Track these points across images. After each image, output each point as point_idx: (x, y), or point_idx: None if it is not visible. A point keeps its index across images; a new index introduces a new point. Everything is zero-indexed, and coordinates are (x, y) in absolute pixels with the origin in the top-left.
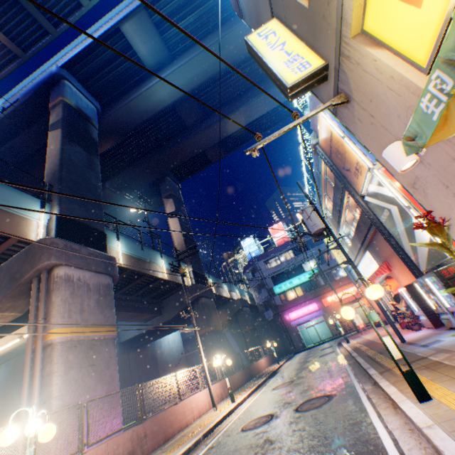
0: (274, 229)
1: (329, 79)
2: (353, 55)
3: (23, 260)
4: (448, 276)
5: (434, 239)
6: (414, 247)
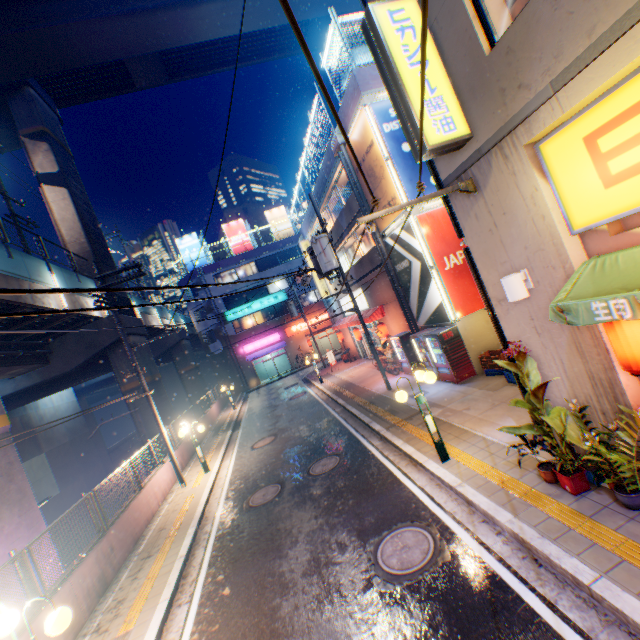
0: (231, 229)
1: (462, 151)
2: (514, 163)
3: None
4: (446, 340)
5: (445, 304)
6: (421, 304)
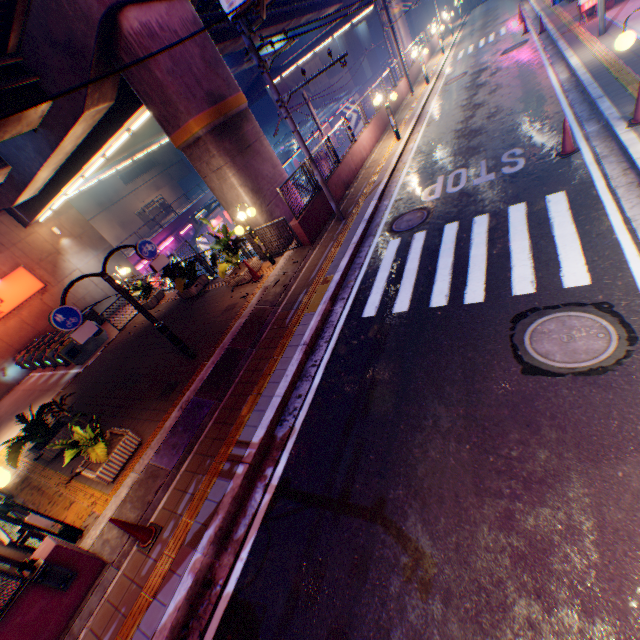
0: None
1: None
2: None
3: None
4: None
5: None
6: None
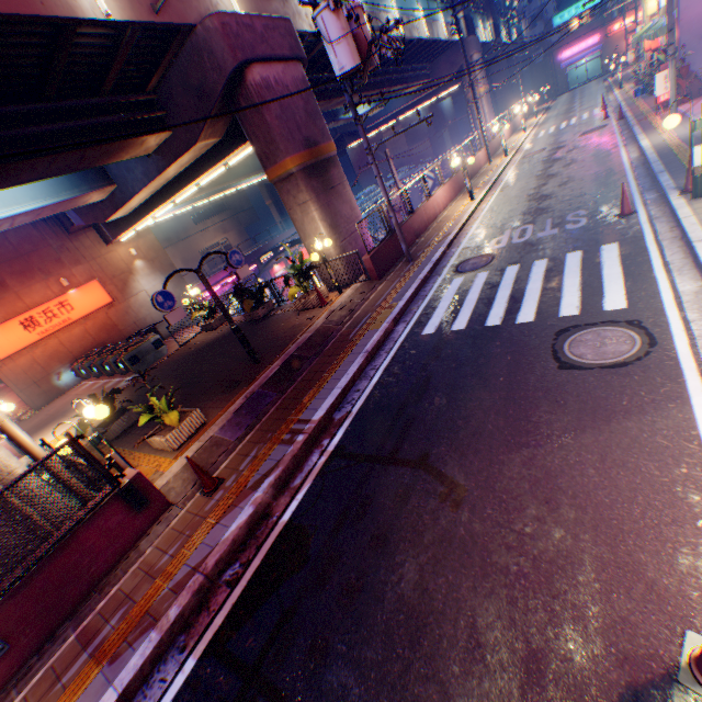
0: None
1: None
2: None
3: (455, 55)
4: None
5: None
6: None
